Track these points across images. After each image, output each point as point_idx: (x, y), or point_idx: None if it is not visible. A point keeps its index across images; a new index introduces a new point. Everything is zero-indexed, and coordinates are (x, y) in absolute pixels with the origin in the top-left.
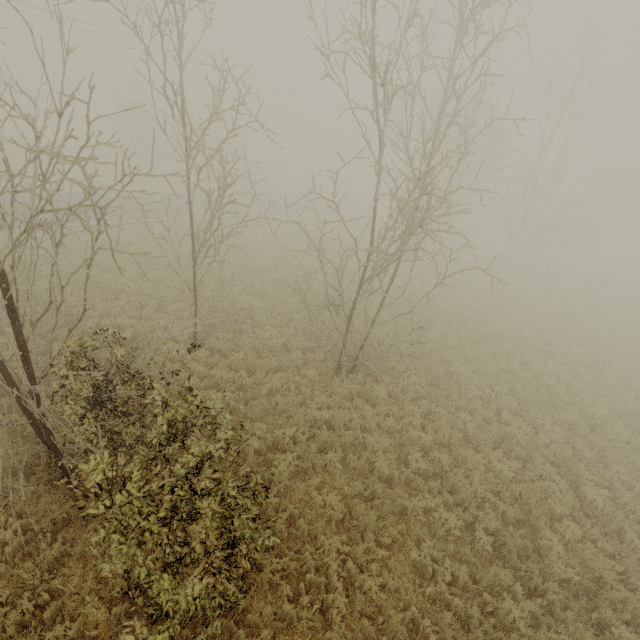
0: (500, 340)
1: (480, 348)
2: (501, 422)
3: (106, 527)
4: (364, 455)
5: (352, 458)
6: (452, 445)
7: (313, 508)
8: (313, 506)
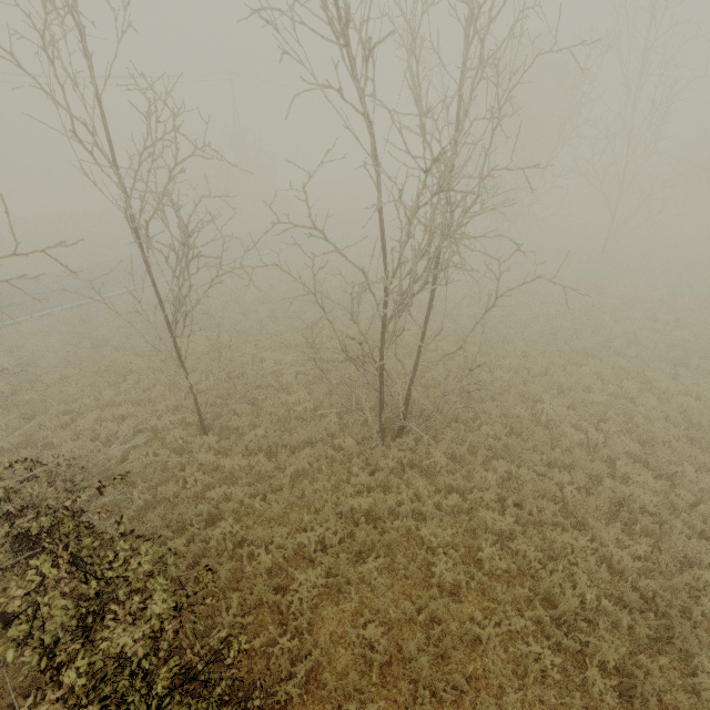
0: (606, 353)
1: (578, 369)
2: (617, 476)
3: (74, 707)
4: (419, 554)
5: (401, 562)
6: (544, 524)
7: (349, 645)
8: (349, 642)
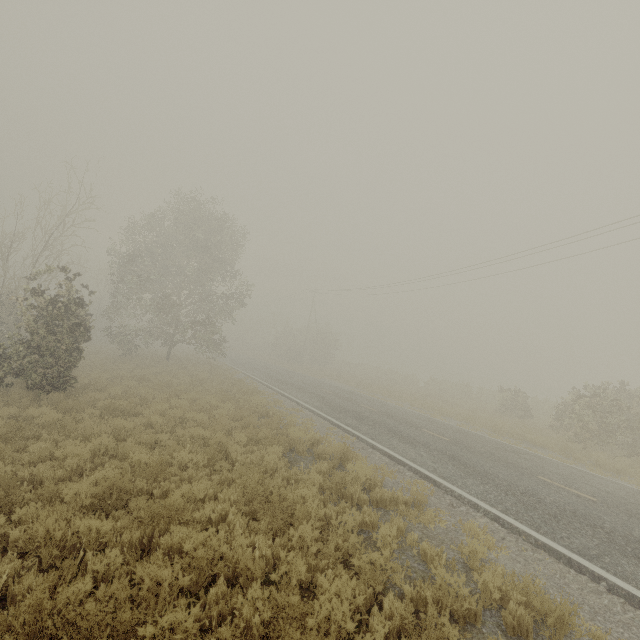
0: None
1: None
2: None
3: None
4: None
5: None
6: None
7: None
8: None
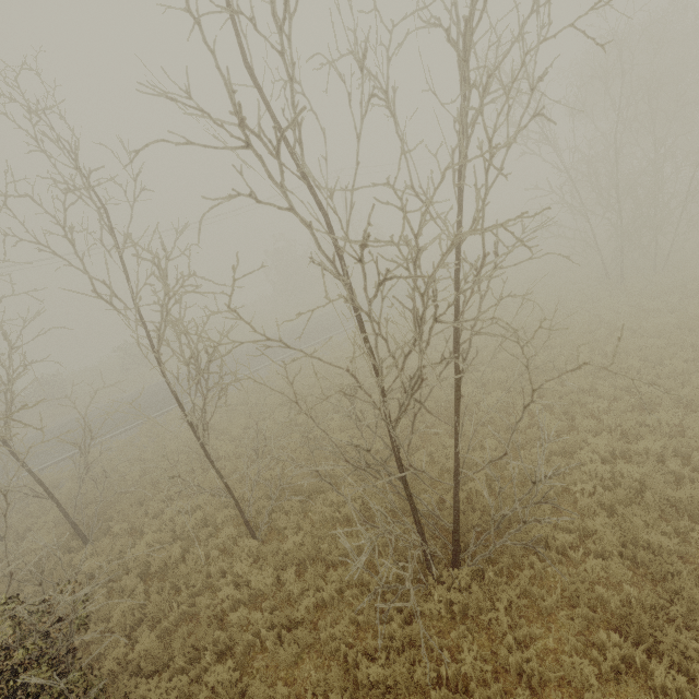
0: None
1: None
2: None
3: None
4: None
5: None
6: None
7: None
8: None
